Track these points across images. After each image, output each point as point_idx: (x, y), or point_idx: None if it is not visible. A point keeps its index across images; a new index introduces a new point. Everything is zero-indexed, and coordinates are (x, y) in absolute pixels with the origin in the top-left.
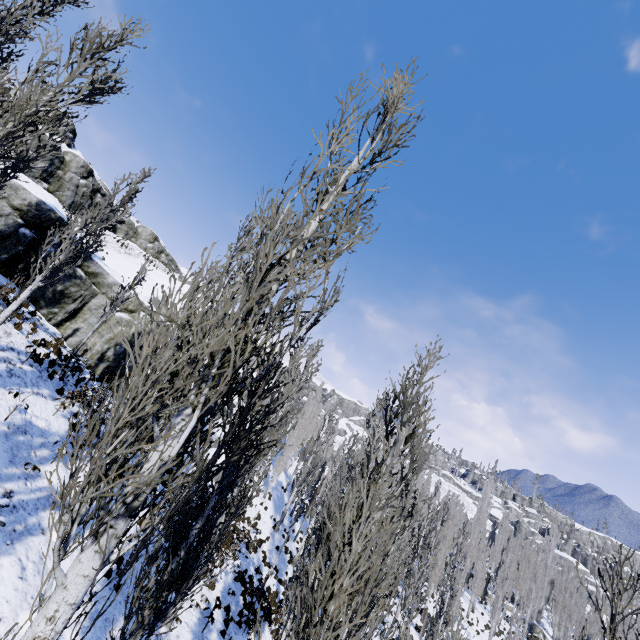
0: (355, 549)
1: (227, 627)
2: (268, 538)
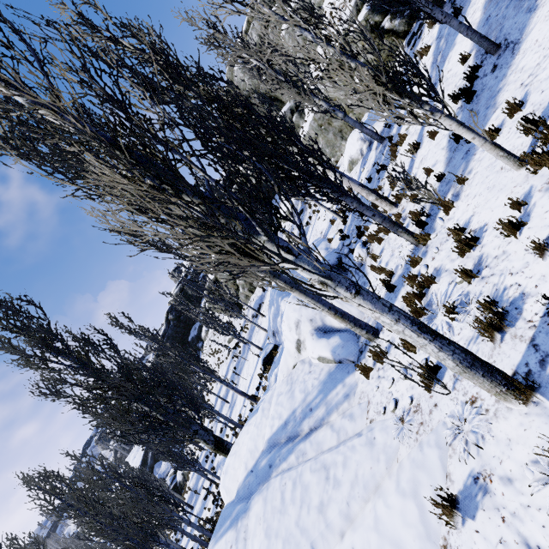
0: None
1: None
2: None
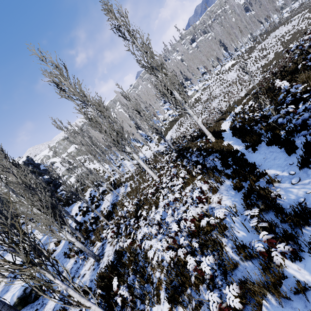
0: None
1: (91, 195)
2: (108, 169)
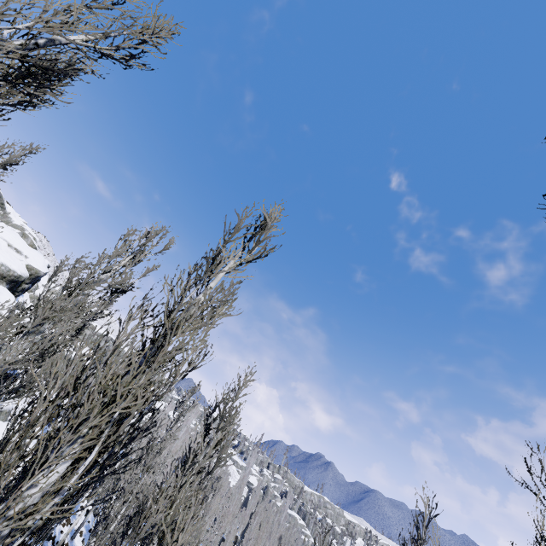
0: (180, 543)
1: None
2: None
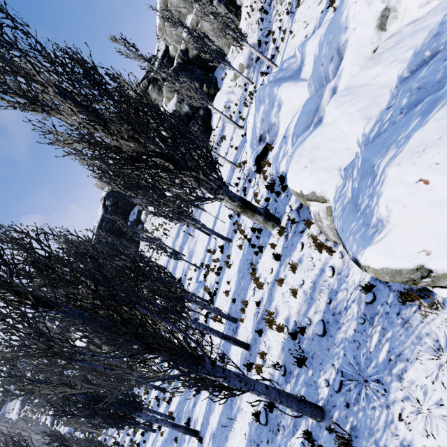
0: None
1: None
2: None
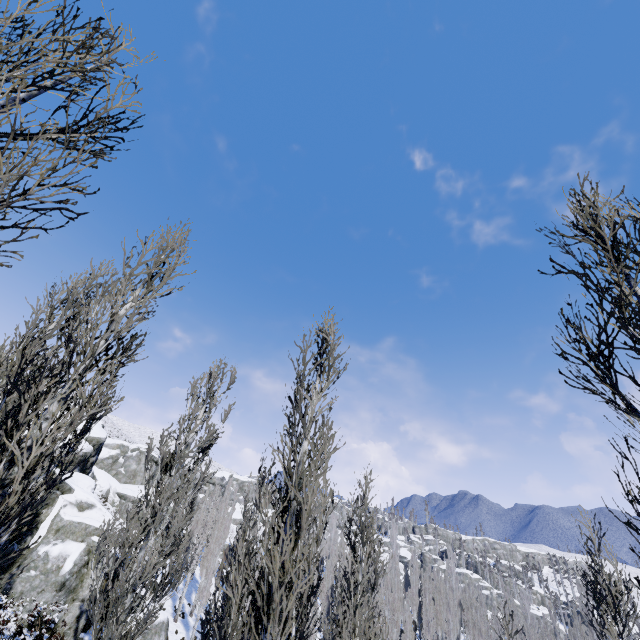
0: None
1: None
2: None
